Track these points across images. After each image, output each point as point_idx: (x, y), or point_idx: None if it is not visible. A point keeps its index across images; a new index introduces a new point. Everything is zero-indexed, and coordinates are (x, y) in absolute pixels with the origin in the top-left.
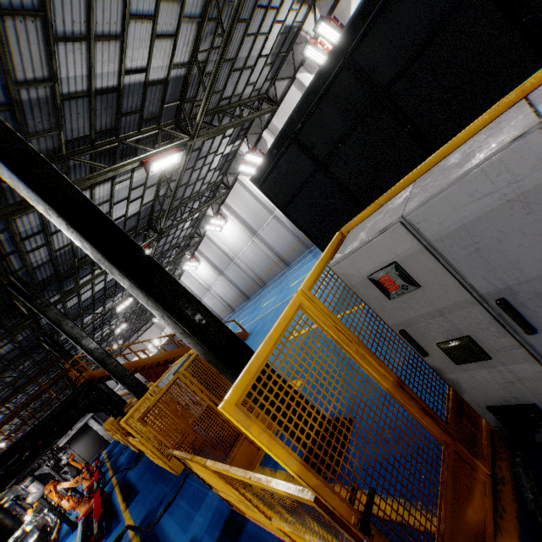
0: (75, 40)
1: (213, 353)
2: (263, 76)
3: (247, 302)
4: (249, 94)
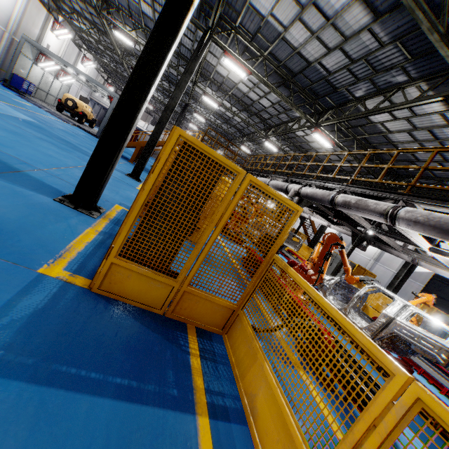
0: None
1: (396, 286)
2: None
3: None
4: None
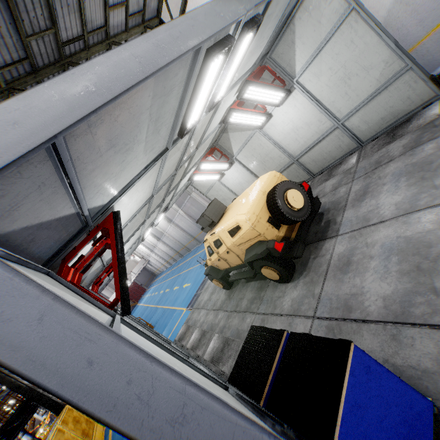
0: None
1: None
2: None
3: (181, 259)
4: None
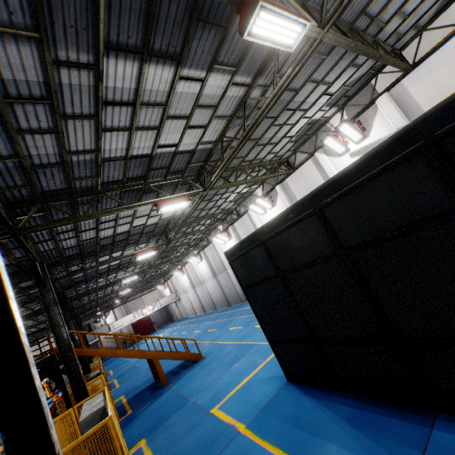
0: (119, 130)
1: None
2: (286, 148)
3: (227, 308)
4: (270, 158)
